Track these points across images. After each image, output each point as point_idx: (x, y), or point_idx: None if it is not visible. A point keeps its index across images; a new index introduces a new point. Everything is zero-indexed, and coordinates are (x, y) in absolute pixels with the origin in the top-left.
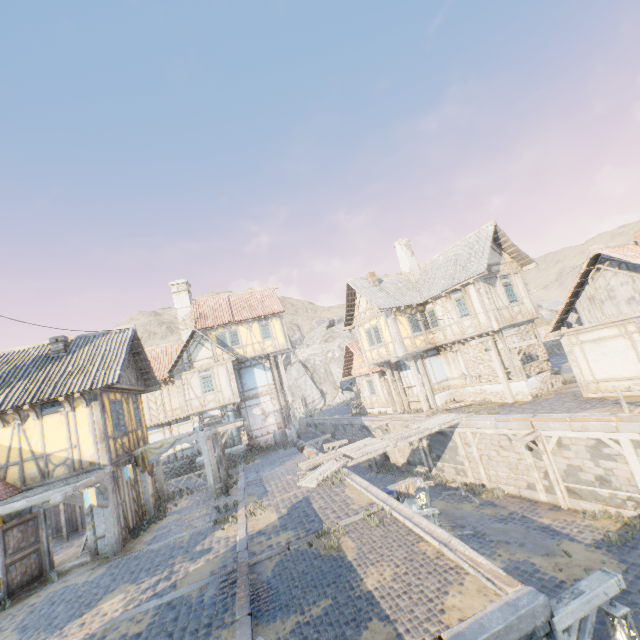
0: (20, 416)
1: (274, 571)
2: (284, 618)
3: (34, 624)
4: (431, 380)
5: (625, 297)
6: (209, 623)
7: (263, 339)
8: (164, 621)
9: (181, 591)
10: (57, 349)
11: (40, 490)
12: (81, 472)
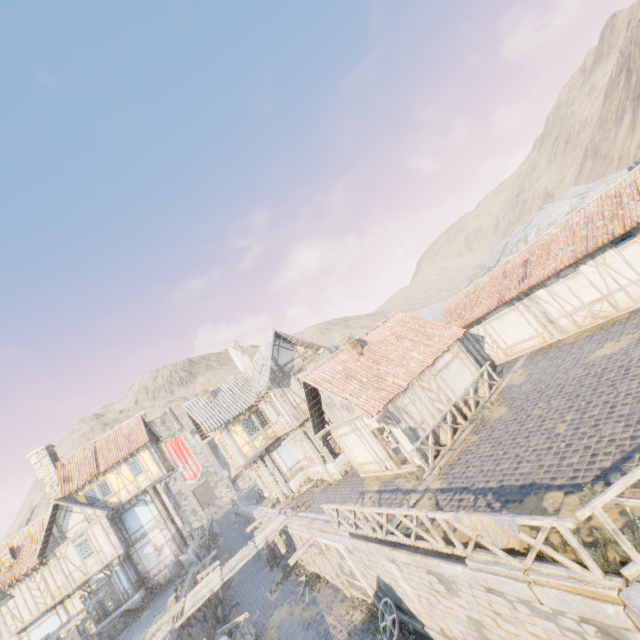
0: None
1: None
2: None
3: None
4: (282, 470)
5: (339, 405)
6: None
7: (135, 477)
8: None
9: None
10: None
11: None
12: None
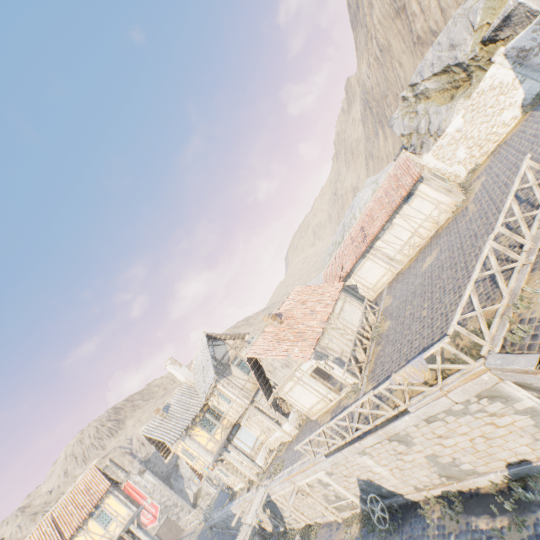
0: None
1: None
2: None
3: None
4: (246, 452)
5: (279, 366)
6: None
7: (106, 528)
8: None
9: None
10: None
11: None
12: None
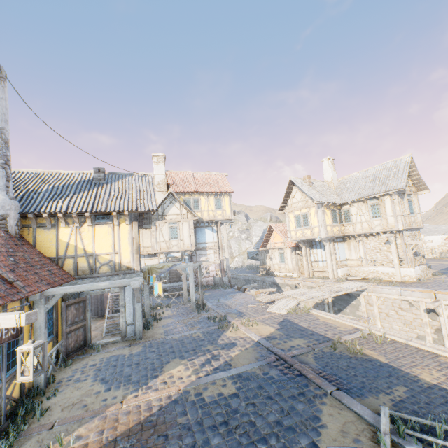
0: (78, 221)
1: (319, 363)
2: (374, 396)
3: (112, 378)
4: (337, 258)
5: None
6: (301, 393)
7: (216, 209)
8: (251, 387)
9: (242, 368)
10: (98, 177)
11: (100, 279)
12: (120, 273)
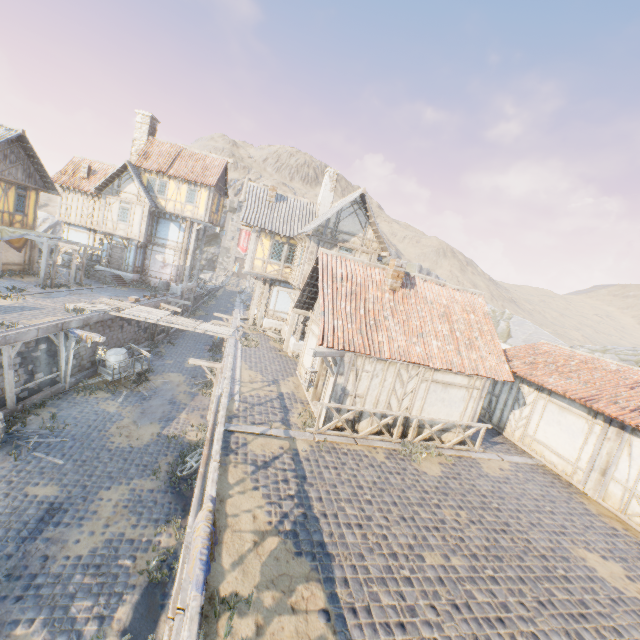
0: None
1: None
2: None
3: None
4: (269, 305)
5: None
6: None
7: (186, 202)
8: None
9: None
10: None
11: None
12: None
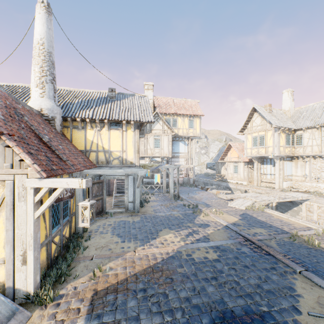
0: (99, 126)
1: (282, 248)
2: None
3: (124, 235)
4: (284, 173)
5: None
6: (272, 267)
7: (189, 128)
8: (229, 257)
9: (218, 242)
10: (111, 95)
11: (114, 168)
12: (126, 166)
